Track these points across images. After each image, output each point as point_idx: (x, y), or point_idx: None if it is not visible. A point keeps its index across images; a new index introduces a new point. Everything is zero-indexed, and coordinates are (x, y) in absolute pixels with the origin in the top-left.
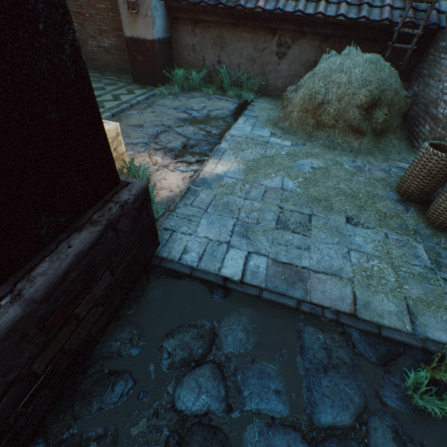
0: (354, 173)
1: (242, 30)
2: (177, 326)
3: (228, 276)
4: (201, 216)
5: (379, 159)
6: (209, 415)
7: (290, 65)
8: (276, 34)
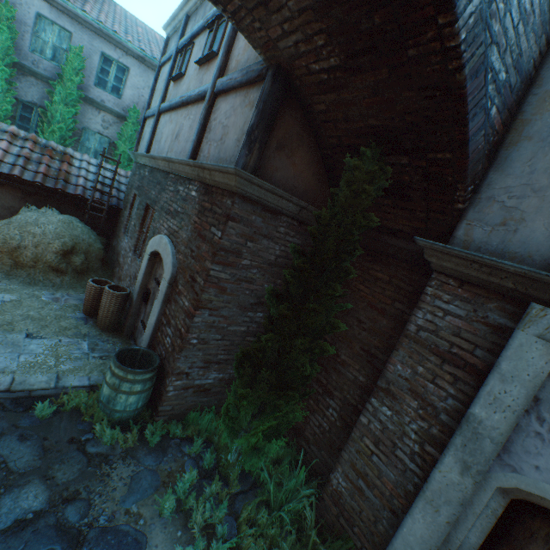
0: (50, 303)
1: None
2: None
3: None
4: None
5: (80, 291)
6: None
7: None
8: None
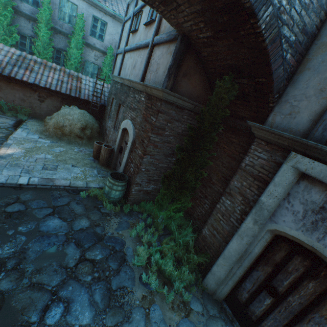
0: (78, 152)
1: (14, 85)
2: (1, 198)
3: (22, 183)
4: (3, 169)
5: (90, 148)
6: (20, 211)
7: (48, 106)
8: (37, 92)
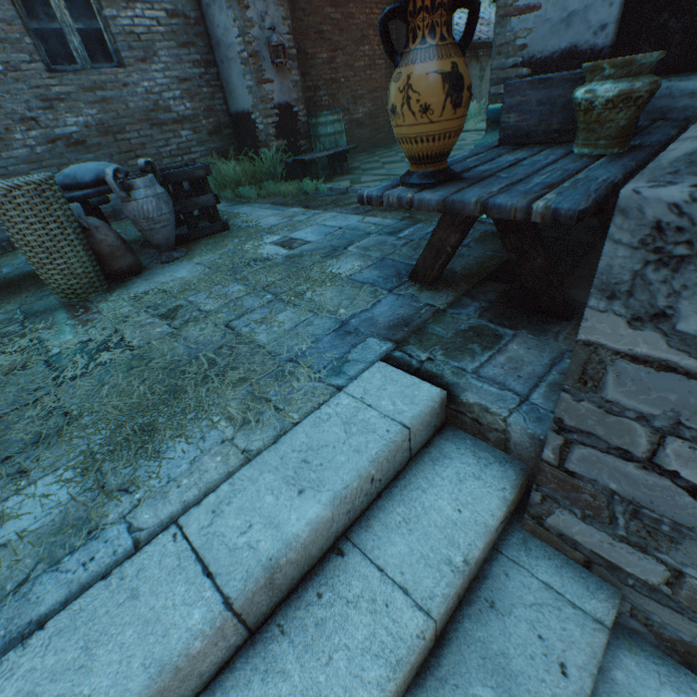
0: None
1: None
2: None
3: None
4: None
5: None
6: None
7: (485, 86)
8: (478, 62)
